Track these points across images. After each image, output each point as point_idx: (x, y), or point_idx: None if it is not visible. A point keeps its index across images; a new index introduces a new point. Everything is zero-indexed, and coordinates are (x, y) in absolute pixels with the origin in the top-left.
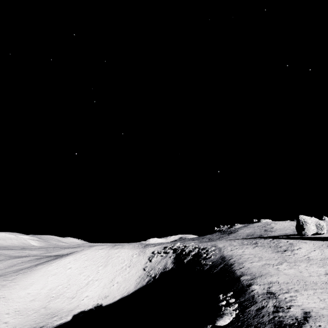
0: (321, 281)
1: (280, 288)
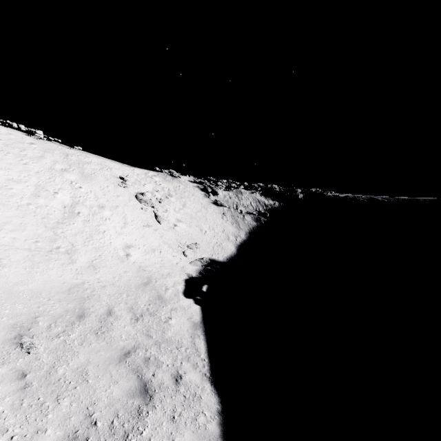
0: None
1: None
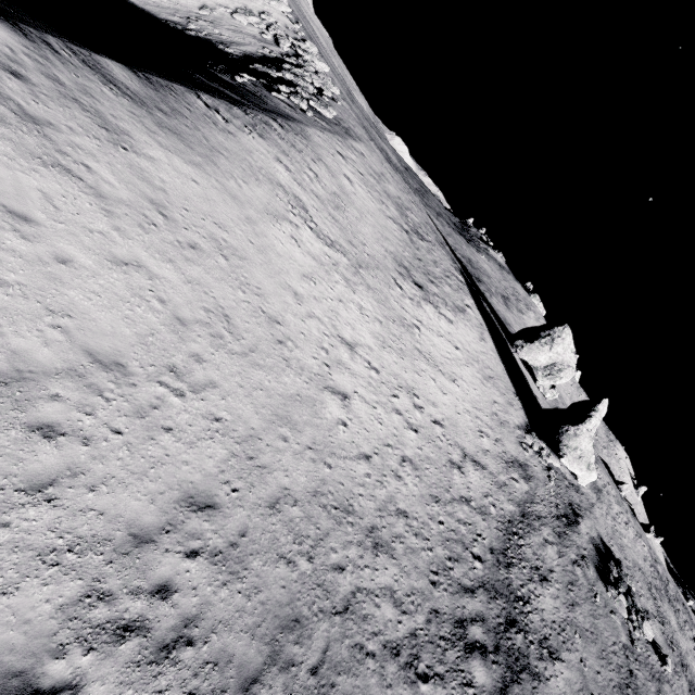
0: (275, 312)
1: (44, 117)
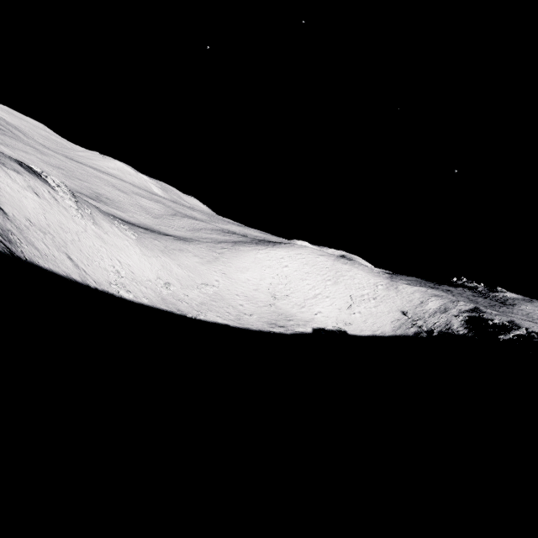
0: None
1: None
